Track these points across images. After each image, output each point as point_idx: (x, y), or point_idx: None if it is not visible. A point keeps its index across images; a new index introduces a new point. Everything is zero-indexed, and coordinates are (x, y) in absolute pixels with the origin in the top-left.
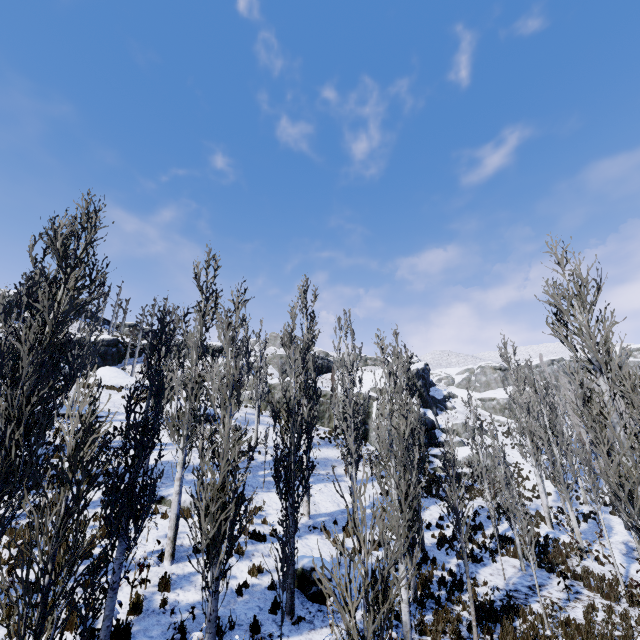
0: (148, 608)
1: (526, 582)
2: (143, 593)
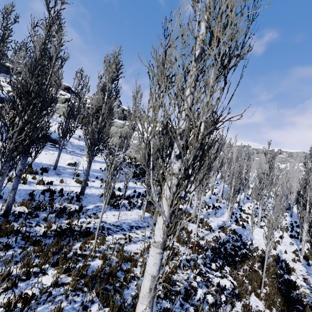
0: None
1: (134, 224)
2: None
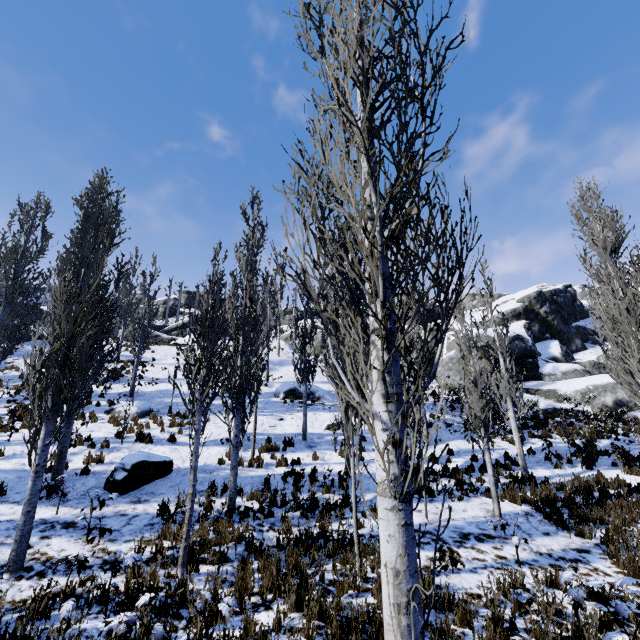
0: None
1: (473, 529)
2: None
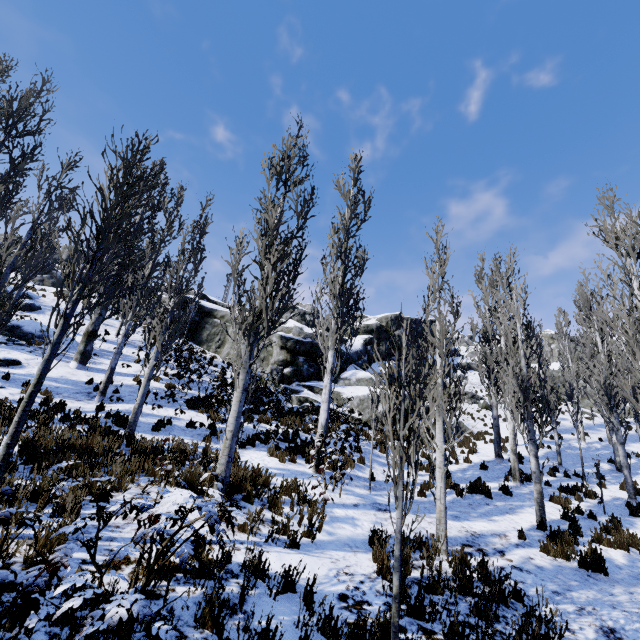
0: None
1: None
2: None
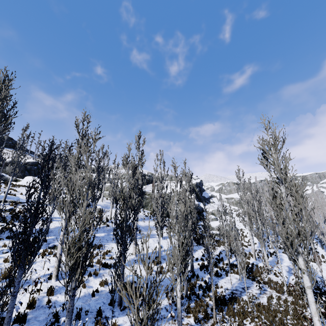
0: (39, 305)
1: (241, 286)
2: (37, 297)
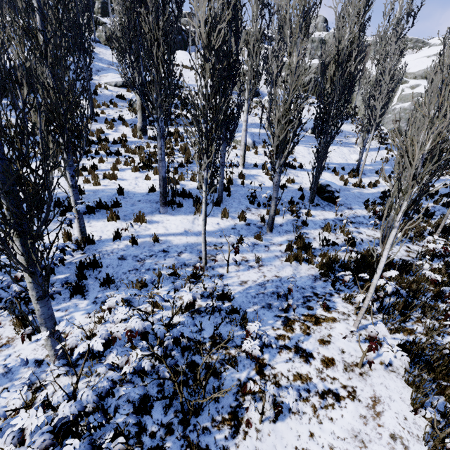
0: (235, 184)
1: None
2: (231, 178)
